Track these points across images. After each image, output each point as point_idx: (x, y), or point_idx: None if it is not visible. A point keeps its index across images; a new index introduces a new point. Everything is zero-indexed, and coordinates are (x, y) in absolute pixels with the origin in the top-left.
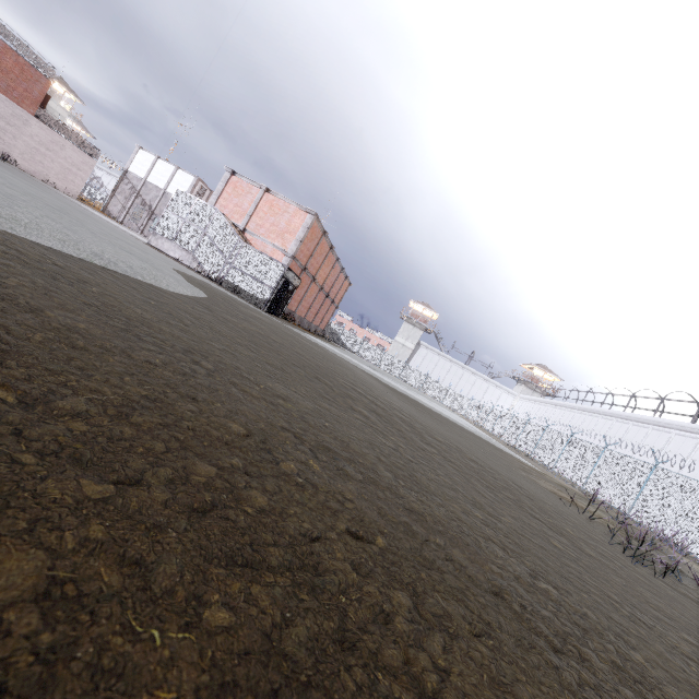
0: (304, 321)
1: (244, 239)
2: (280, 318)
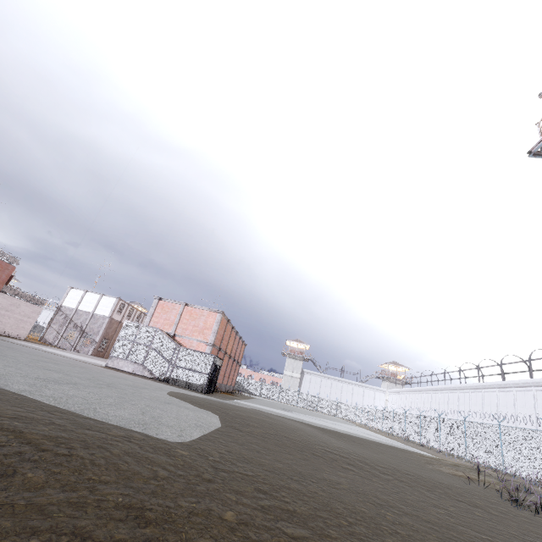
0: (222, 386)
1: (177, 343)
2: (213, 393)
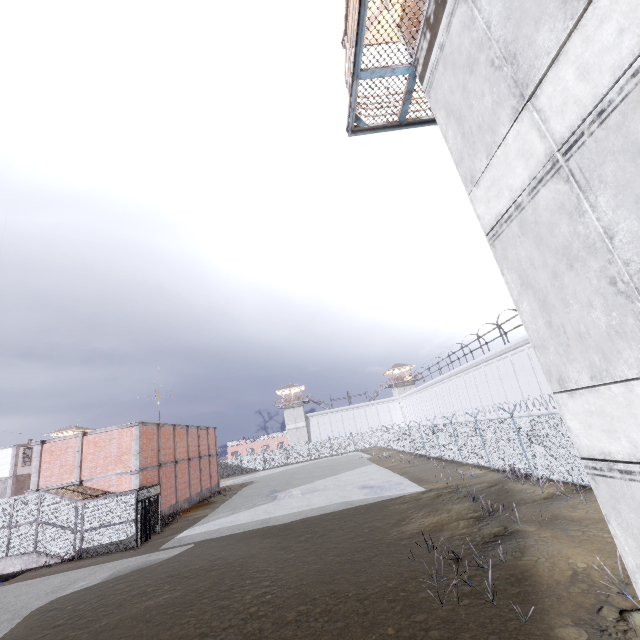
0: (192, 498)
1: (83, 494)
2: (160, 532)
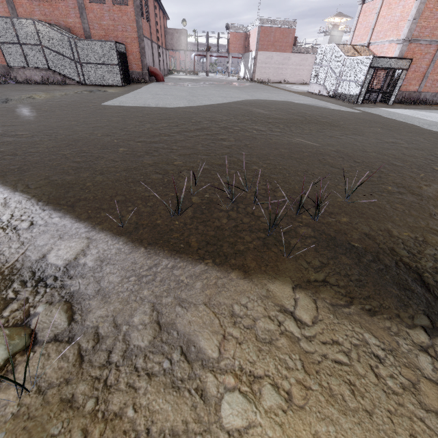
0: None
1: (357, 54)
2: (390, 105)
